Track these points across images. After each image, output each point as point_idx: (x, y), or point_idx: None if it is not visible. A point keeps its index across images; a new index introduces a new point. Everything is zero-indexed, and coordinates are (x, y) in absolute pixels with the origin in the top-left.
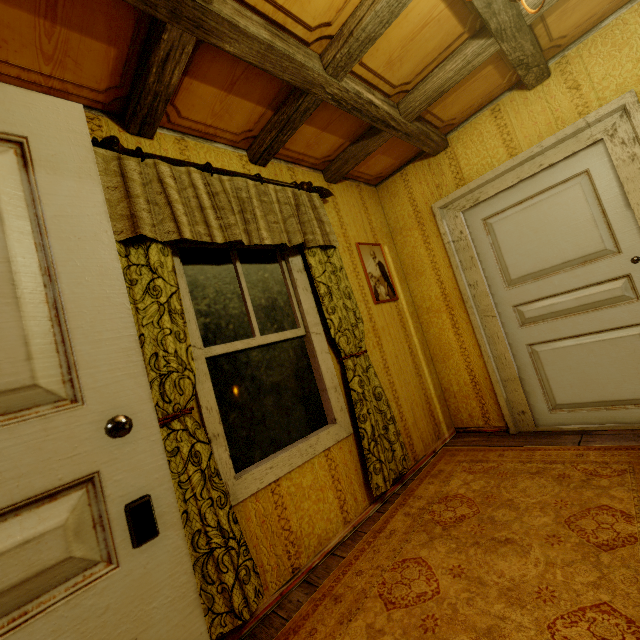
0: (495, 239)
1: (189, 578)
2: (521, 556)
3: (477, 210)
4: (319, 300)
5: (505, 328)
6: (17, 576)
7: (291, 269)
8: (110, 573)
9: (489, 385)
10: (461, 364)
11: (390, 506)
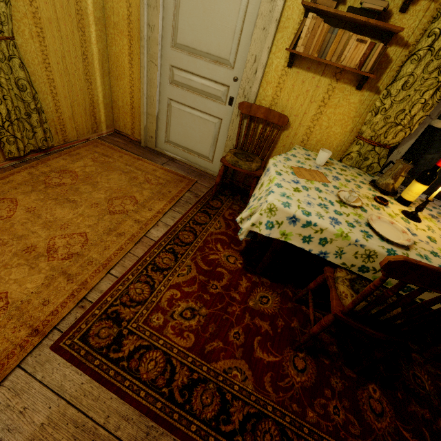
0: None
1: None
2: (72, 209)
3: None
4: None
5: (161, 79)
6: None
7: None
8: None
9: (140, 112)
10: (128, 89)
11: (25, 165)
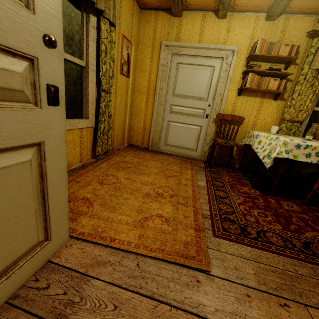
0: (177, 74)
1: (64, 131)
2: (148, 176)
3: (177, 57)
4: (98, 52)
5: (164, 111)
6: (1, 84)
7: (89, 22)
8: (38, 109)
9: (149, 131)
10: (142, 119)
11: (100, 161)
